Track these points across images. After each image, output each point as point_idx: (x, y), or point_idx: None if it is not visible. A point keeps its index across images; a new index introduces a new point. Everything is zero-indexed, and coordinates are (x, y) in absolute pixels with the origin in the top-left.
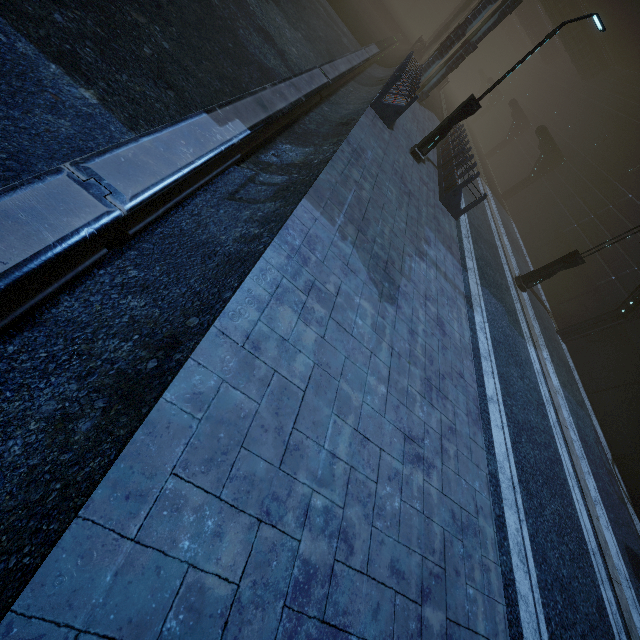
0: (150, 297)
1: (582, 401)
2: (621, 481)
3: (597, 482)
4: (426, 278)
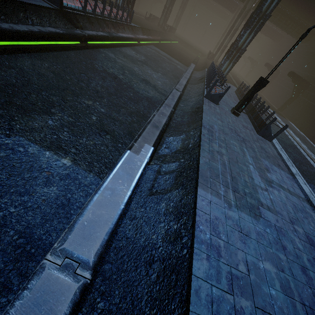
0: None
1: None
2: None
3: None
4: (282, 202)
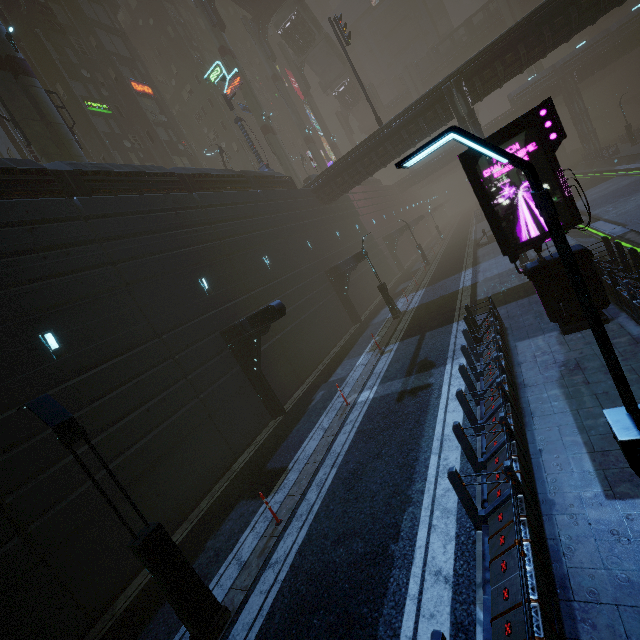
0: None
1: None
2: None
3: None
4: None
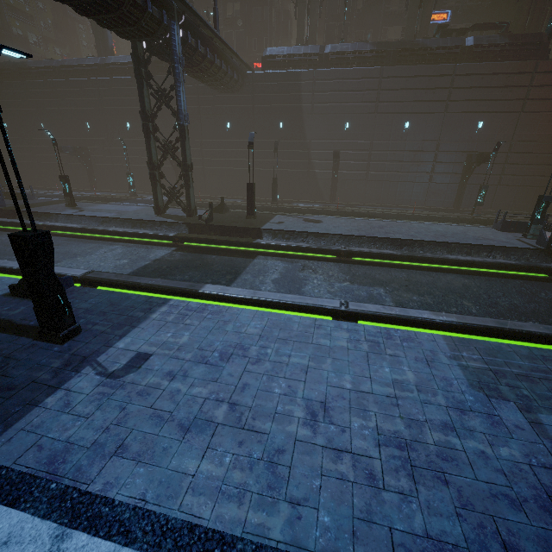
0: None
1: None
2: None
3: None
4: None
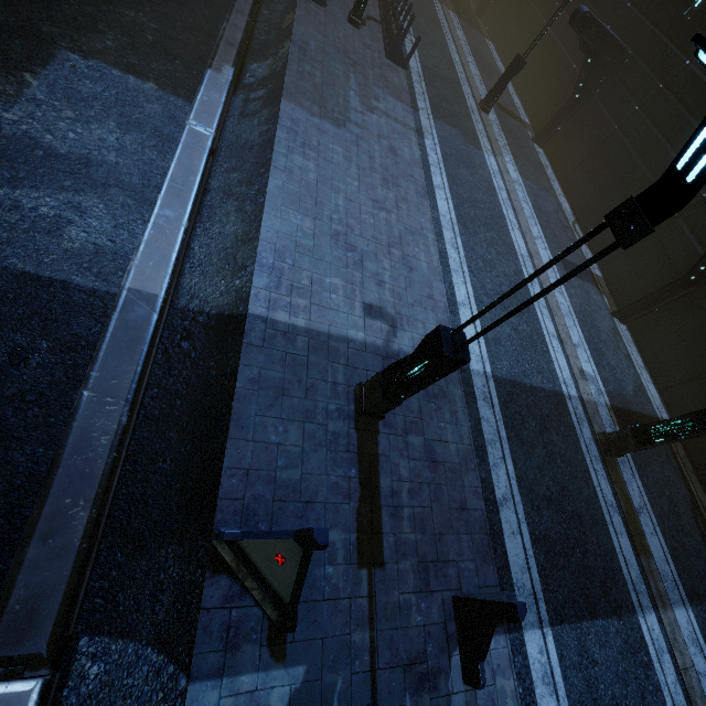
0: (239, 172)
1: (549, 187)
2: (580, 233)
3: (544, 230)
4: (378, 125)
